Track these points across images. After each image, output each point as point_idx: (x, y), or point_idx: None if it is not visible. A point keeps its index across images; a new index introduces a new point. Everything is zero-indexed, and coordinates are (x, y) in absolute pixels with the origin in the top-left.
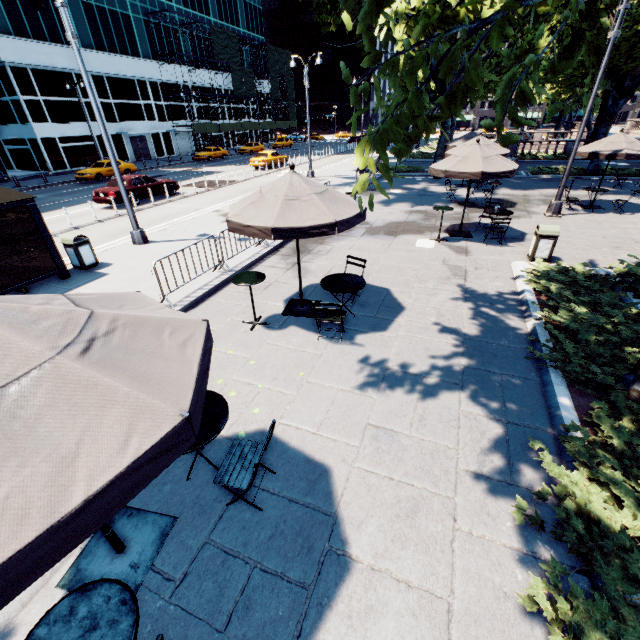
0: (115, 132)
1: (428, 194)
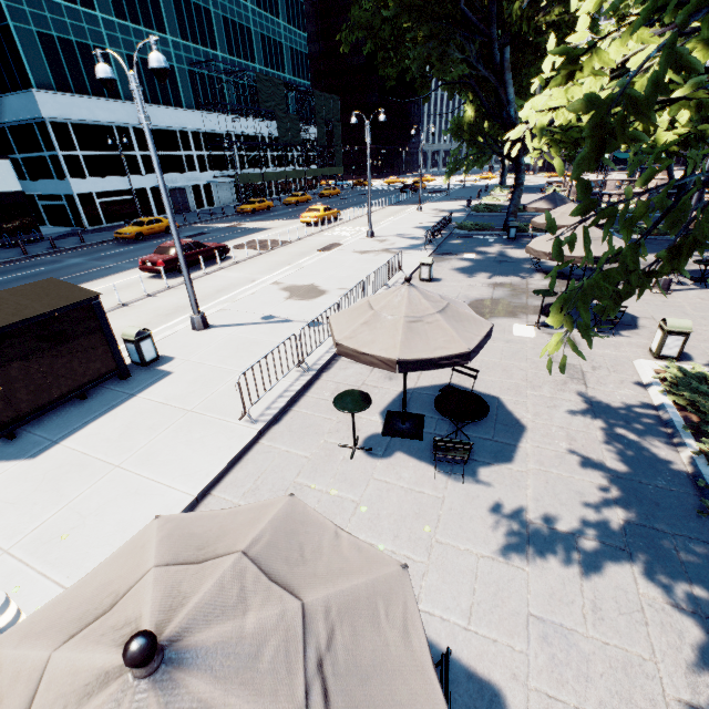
0: (154, 185)
1: (507, 260)
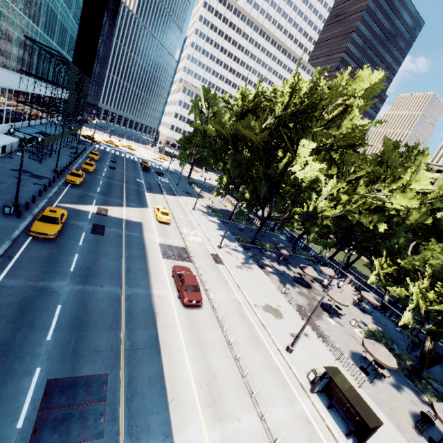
0: None
1: (281, 273)
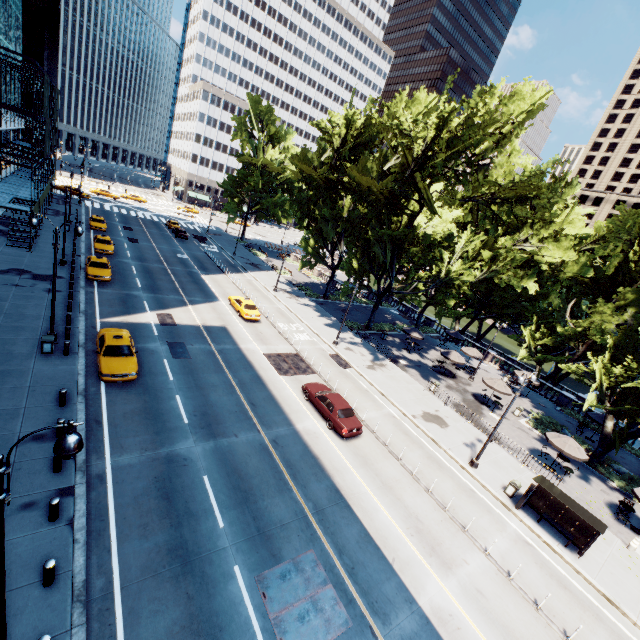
0: None
1: (418, 364)
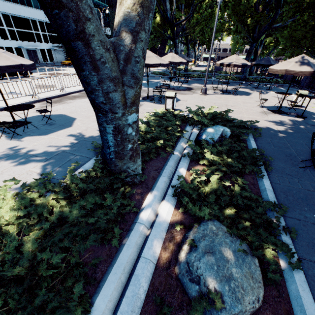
0: (17, 46)
1: (157, 83)
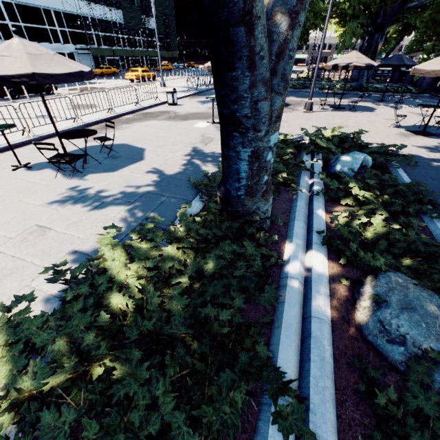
0: None
1: None
